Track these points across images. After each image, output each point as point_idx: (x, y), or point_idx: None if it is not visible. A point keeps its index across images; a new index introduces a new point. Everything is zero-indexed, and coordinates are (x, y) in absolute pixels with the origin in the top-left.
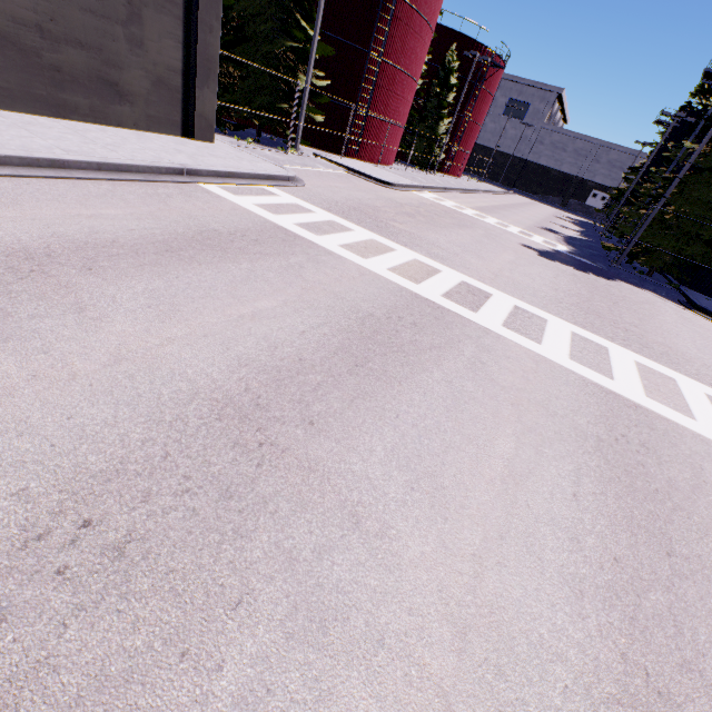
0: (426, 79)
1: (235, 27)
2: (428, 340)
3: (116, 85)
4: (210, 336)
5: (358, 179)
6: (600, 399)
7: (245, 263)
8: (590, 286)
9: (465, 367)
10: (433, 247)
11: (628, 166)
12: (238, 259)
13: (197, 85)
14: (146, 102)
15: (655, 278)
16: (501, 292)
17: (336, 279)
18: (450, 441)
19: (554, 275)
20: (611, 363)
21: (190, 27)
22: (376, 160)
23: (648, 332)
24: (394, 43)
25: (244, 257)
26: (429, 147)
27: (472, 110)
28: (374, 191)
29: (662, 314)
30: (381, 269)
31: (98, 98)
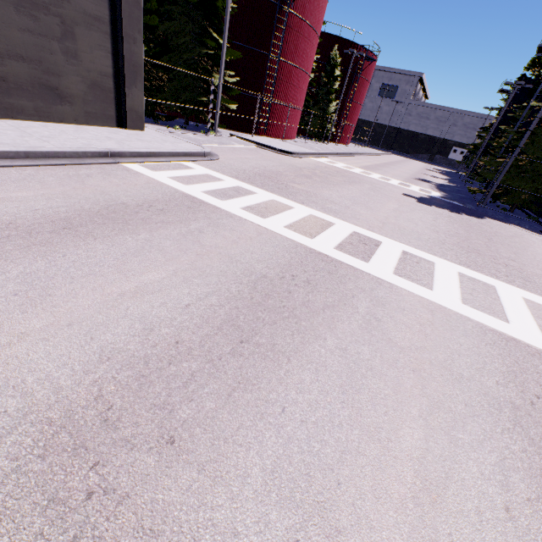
0: (317, 73)
1: (160, 41)
2: (321, 299)
3: (56, 89)
4: (76, 324)
5: (266, 151)
6: (502, 350)
7: (144, 233)
8: (465, 225)
9: (360, 327)
10: (327, 202)
11: (479, 127)
12: (138, 230)
13: (126, 85)
14: (83, 102)
15: (516, 213)
16: (389, 238)
17: (233, 241)
18: (346, 440)
19: (433, 218)
20: (502, 303)
21: (117, 40)
22: (281, 136)
23: (525, 264)
24: (288, 47)
25: (144, 227)
26: (323, 123)
27: (354, 94)
28: (278, 160)
29: (531, 245)
30: (278, 227)
31: (41, 100)
